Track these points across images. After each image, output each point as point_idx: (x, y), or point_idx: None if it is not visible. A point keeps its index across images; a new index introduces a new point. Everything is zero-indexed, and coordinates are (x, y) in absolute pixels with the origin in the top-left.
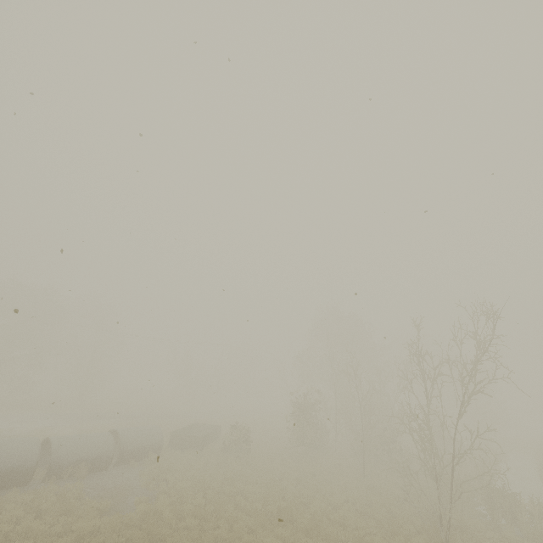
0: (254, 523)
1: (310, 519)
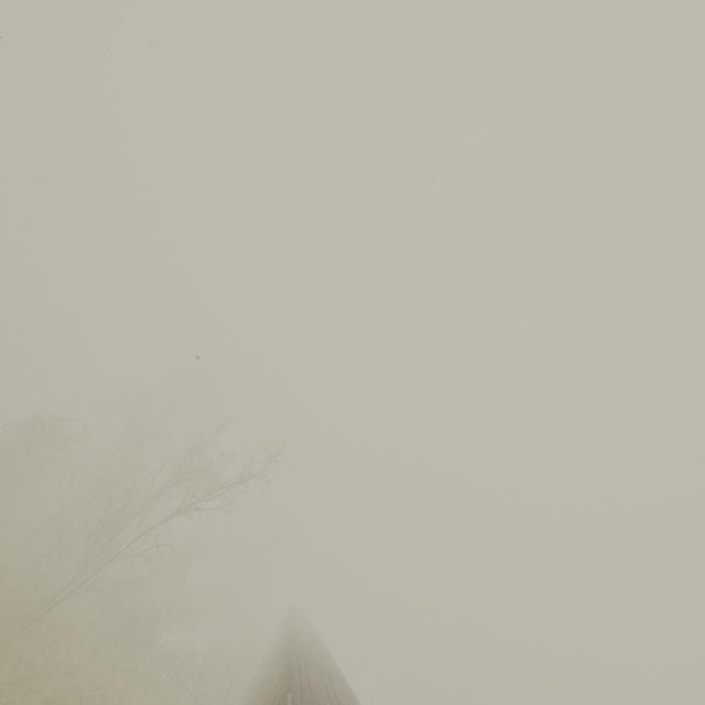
0: None
1: None
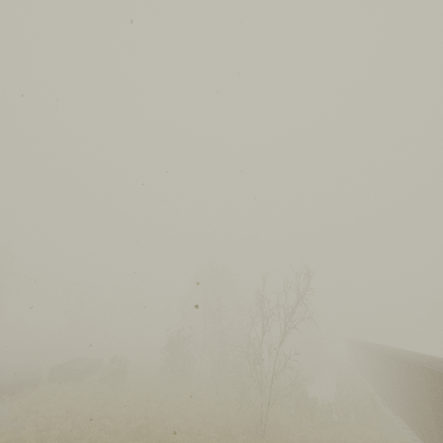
0: (114, 440)
1: (163, 432)
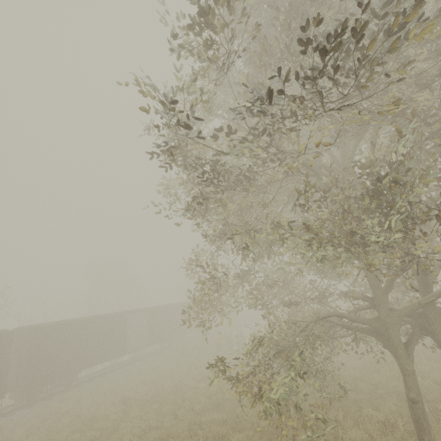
0: None
1: None
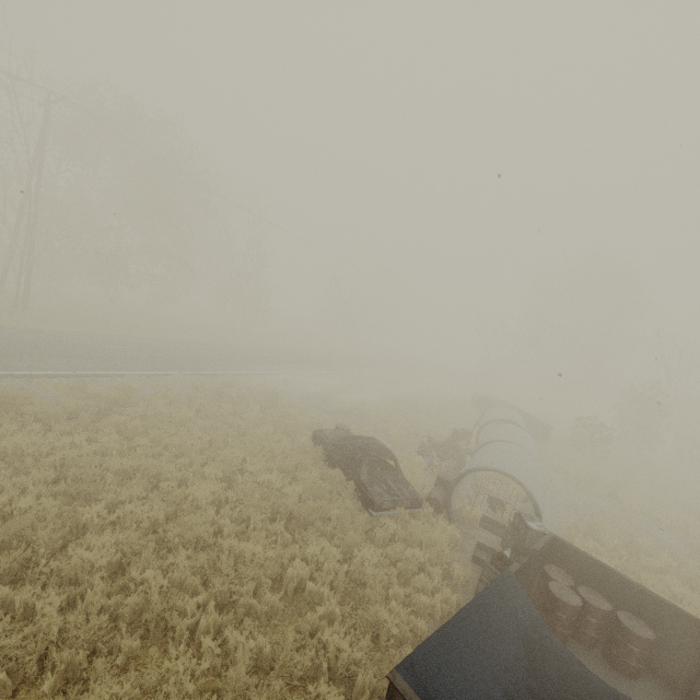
0: None
1: None
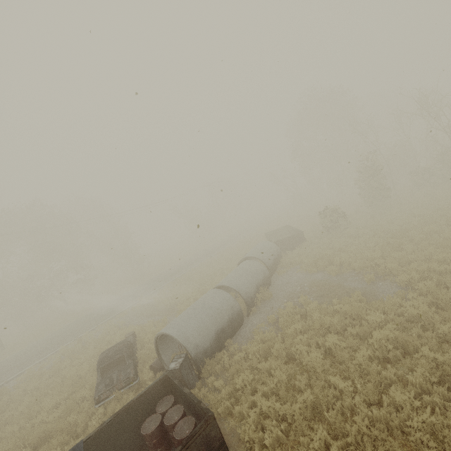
0: None
1: None
